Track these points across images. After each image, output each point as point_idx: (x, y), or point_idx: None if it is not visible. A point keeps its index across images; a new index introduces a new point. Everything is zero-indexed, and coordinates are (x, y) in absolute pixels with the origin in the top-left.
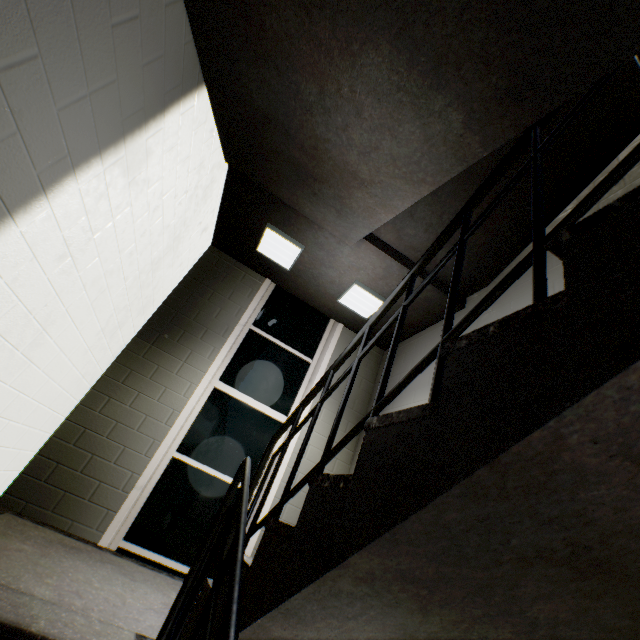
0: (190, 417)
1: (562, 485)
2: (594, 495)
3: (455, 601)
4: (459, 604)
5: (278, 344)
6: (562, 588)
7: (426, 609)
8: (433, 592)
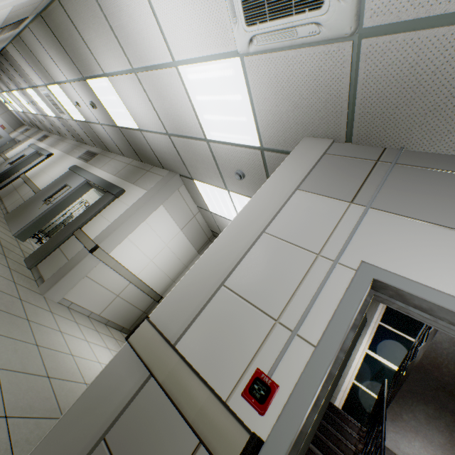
0: (357, 365)
1: (428, 371)
2: (435, 374)
3: (430, 401)
4: (431, 402)
5: (397, 332)
6: (449, 399)
7: (425, 403)
8: (423, 397)
